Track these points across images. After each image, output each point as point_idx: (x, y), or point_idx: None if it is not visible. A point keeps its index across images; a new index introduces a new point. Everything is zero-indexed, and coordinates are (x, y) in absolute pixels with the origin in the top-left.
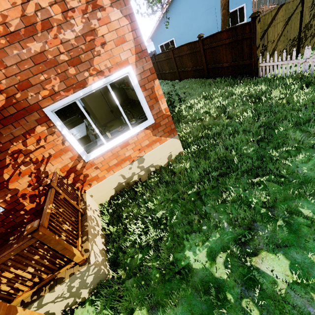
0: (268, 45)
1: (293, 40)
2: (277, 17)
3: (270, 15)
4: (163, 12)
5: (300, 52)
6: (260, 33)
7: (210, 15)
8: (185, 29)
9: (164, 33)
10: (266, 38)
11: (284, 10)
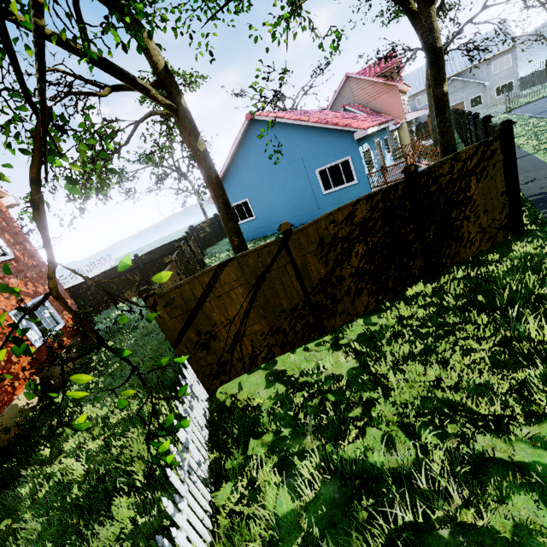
0: (219, 329)
1: (292, 309)
2: (223, 283)
3: (197, 283)
4: (226, 163)
5: (327, 327)
6: (181, 314)
7: (297, 169)
8: (262, 187)
9: (232, 190)
10: (203, 319)
11: (237, 269)
